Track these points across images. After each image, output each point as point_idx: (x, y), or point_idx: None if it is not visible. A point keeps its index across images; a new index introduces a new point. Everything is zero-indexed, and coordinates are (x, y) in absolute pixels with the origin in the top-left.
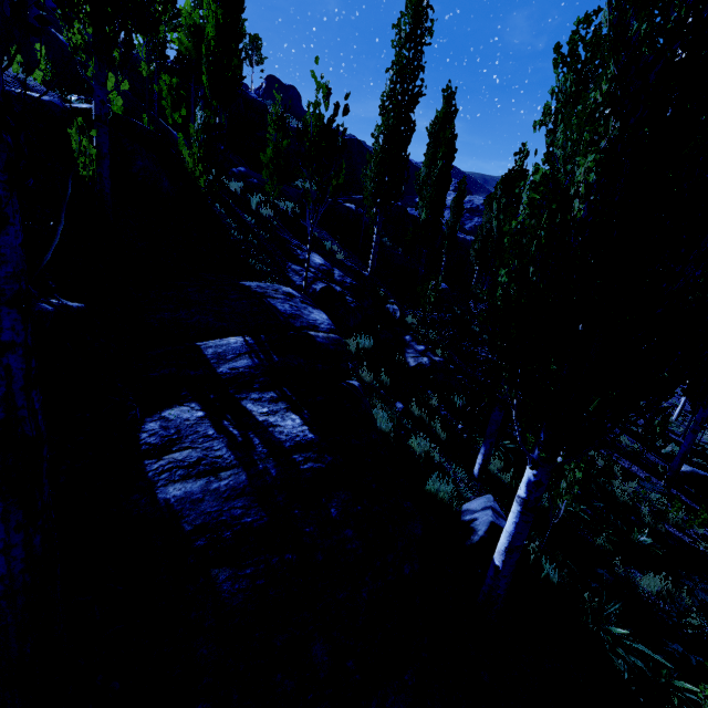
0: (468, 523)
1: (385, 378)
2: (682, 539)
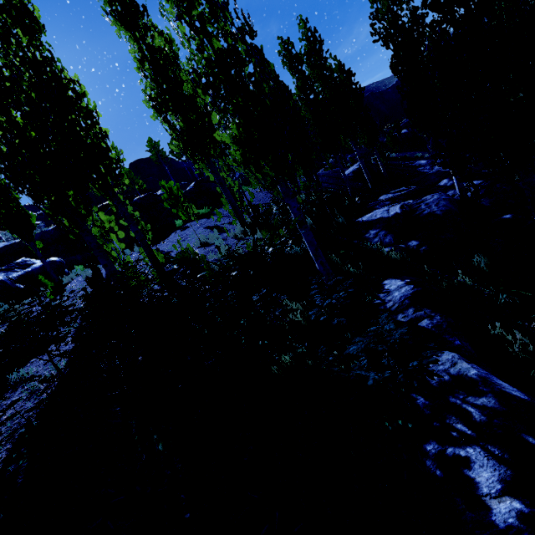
0: None
1: None
2: None
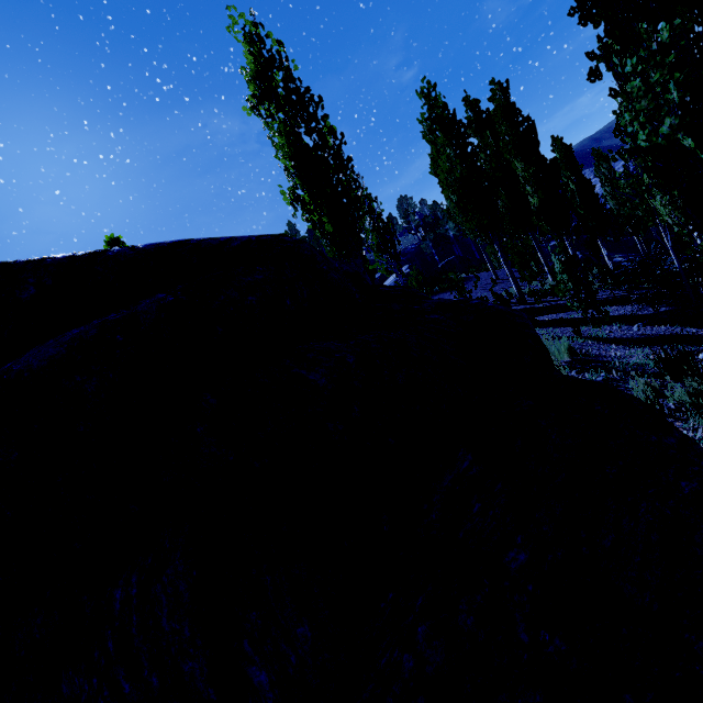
0: None
1: None
2: None
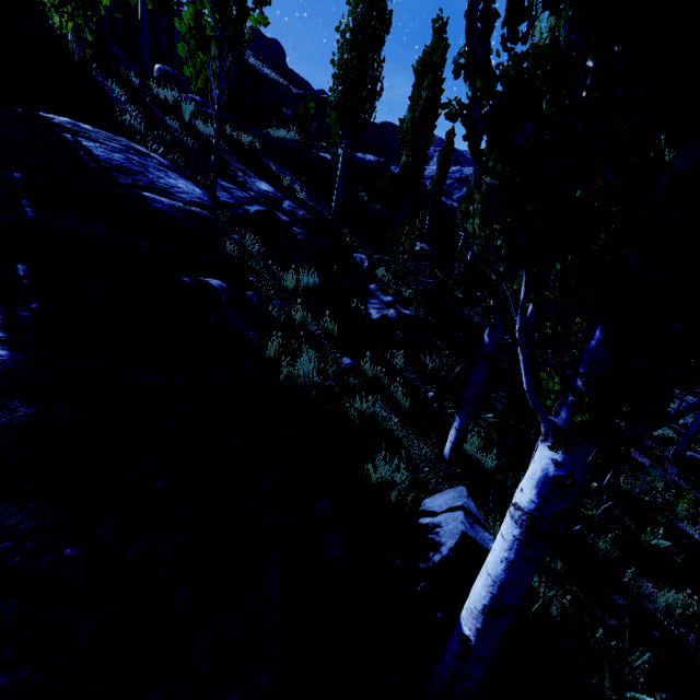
0: (427, 531)
1: (331, 325)
2: (693, 537)
